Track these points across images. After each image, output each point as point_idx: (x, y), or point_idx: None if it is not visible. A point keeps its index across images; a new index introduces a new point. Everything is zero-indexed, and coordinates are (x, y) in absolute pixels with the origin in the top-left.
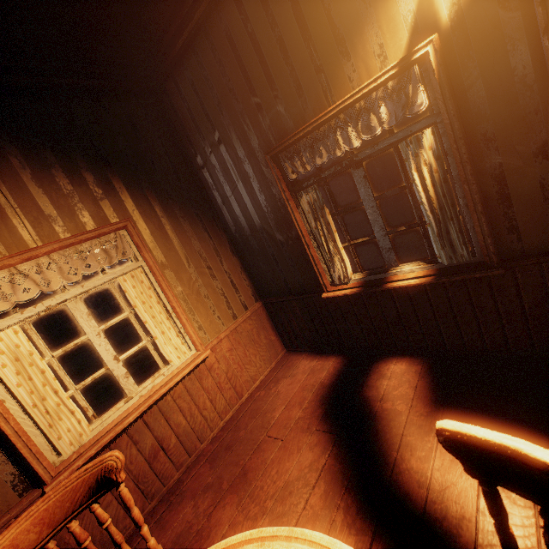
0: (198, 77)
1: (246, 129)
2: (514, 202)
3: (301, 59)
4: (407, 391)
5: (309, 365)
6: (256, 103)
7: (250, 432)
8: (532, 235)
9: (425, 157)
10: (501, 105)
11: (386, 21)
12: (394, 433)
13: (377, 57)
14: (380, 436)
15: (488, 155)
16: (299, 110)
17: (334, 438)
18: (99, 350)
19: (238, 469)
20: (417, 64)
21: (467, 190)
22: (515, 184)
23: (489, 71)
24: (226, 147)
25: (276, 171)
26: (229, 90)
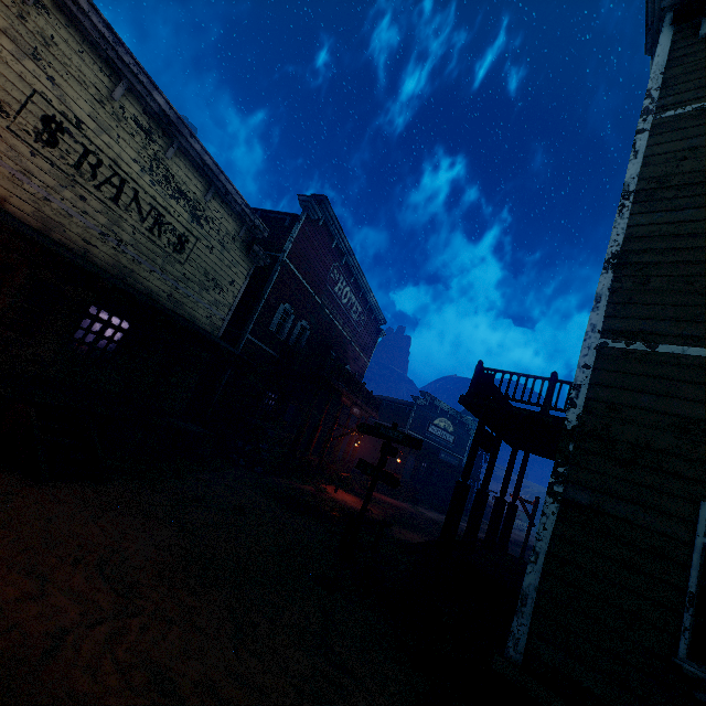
0: None
1: None
2: None
3: None
4: None
5: None
6: None
7: None
8: None
9: None
10: None
11: None
12: None
13: None
14: None
15: None
16: None
17: None
18: None
19: None
20: None
21: None
22: None
23: None
24: None
25: None
26: None
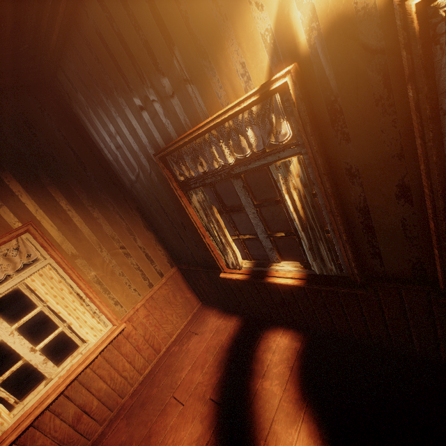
0: (83, 71)
1: (135, 127)
2: (377, 234)
3: (170, 67)
4: (285, 371)
5: (215, 324)
6: (139, 104)
7: (160, 392)
8: (393, 263)
9: (293, 182)
10: (365, 145)
11: (245, 39)
12: (266, 418)
13: (241, 76)
14: (255, 419)
15: (353, 189)
16: (177, 117)
17: (220, 414)
18: (13, 347)
19: (145, 431)
20: (279, 92)
21: (333, 219)
22: (379, 219)
23: (352, 108)
24: (122, 140)
25: (166, 171)
26: (112, 88)
